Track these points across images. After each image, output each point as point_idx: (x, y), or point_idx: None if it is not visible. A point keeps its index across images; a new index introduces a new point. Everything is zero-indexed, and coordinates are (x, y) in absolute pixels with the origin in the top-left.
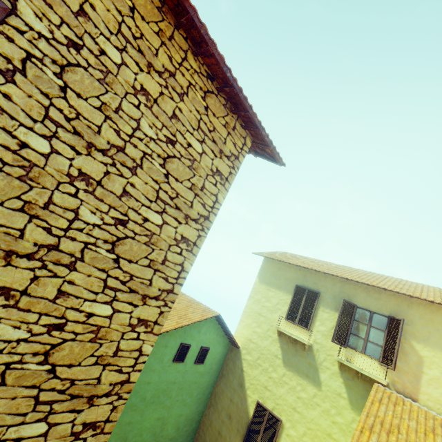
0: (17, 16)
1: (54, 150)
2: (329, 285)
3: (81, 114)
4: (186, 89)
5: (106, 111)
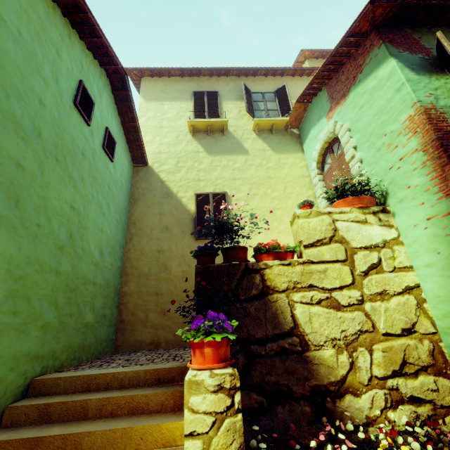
0: None
1: None
2: (224, 85)
3: None
4: None
5: None
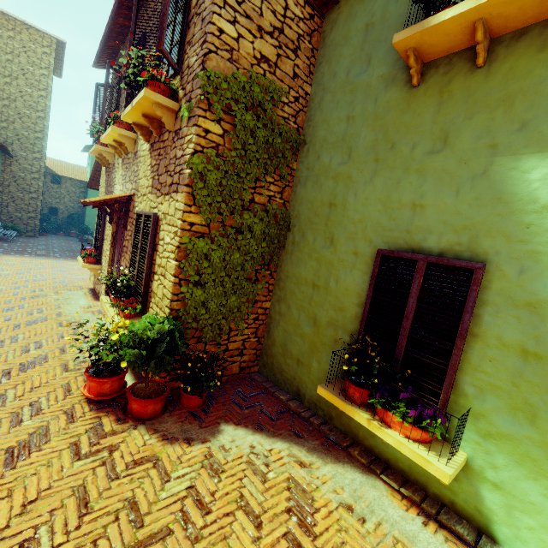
0: None
1: (1, 55)
2: None
3: (2, 47)
4: (21, 31)
5: (6, 45)
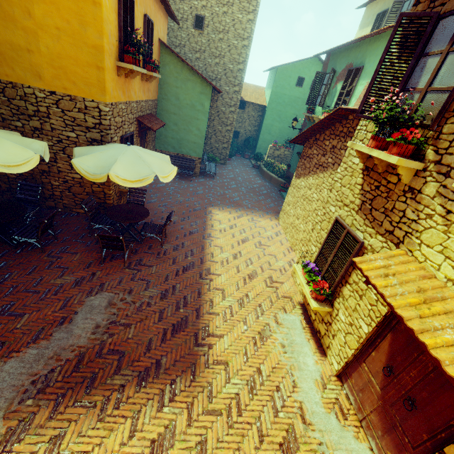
0: None
1: None
2: None
3: None
4: None
5: None
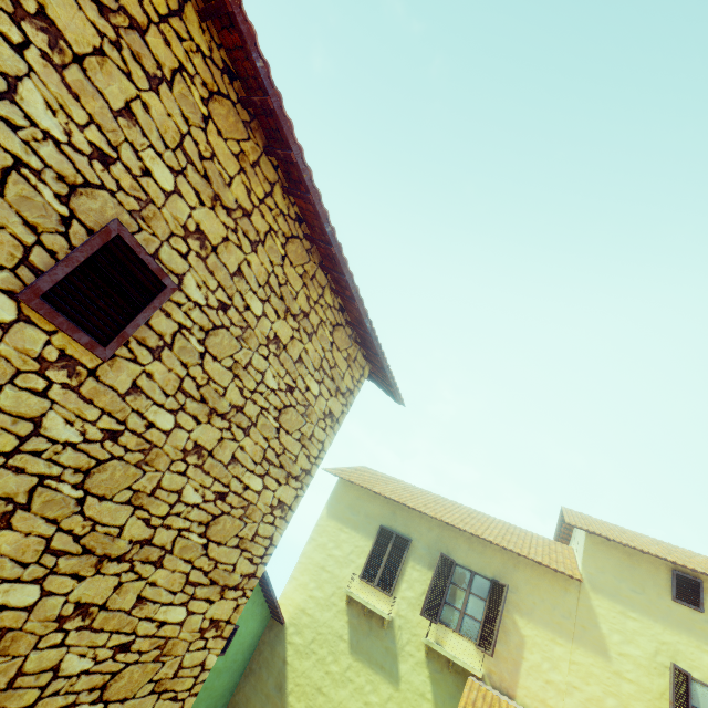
0: (181, 290)
1: (177, 424)
2: (425, 530)
3: (212, 378)
4: (317, 327)
5: (236, 369)
